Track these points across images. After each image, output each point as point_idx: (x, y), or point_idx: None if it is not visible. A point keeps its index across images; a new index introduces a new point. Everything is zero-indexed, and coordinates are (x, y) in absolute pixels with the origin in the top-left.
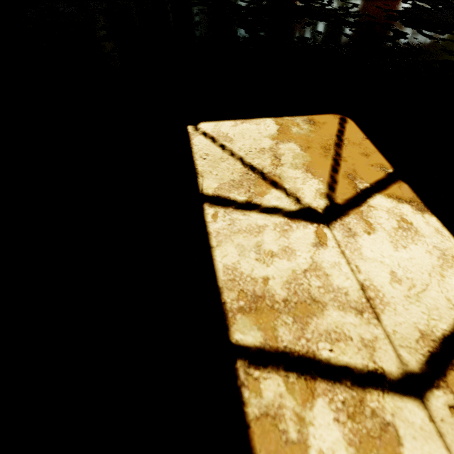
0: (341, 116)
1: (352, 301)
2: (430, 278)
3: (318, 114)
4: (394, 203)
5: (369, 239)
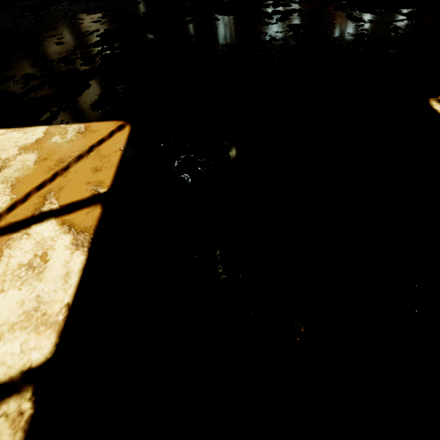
0: (123, 123)
1: None
2: None
3: (101, 121)
4: (59, 232)
5: None
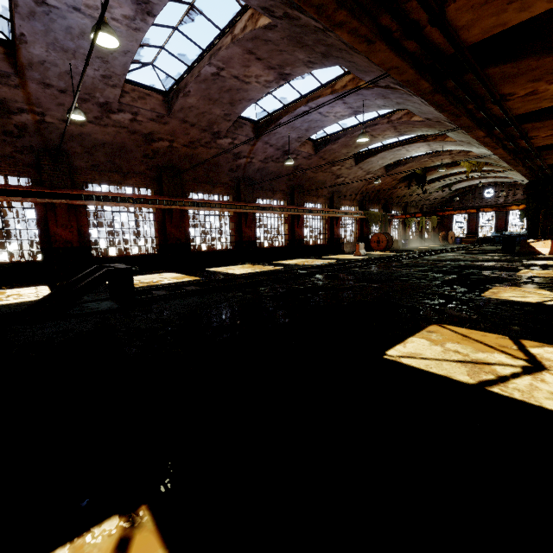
0: (437, 325)
1: None
2: None
3: (426, 327)
4: (540, 349)
5: None
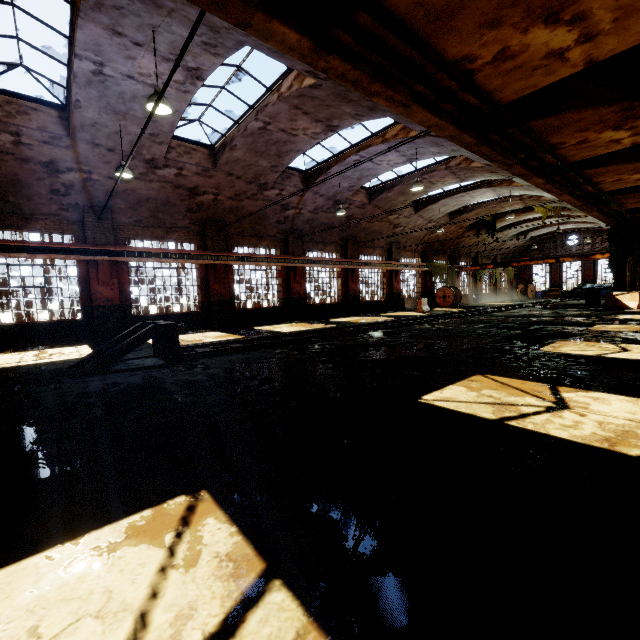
0: (480, 375)
1: (637, 425)
2: (639, 408)
3: (469, 377)
4: (573, 393)
5: (593, 406)
